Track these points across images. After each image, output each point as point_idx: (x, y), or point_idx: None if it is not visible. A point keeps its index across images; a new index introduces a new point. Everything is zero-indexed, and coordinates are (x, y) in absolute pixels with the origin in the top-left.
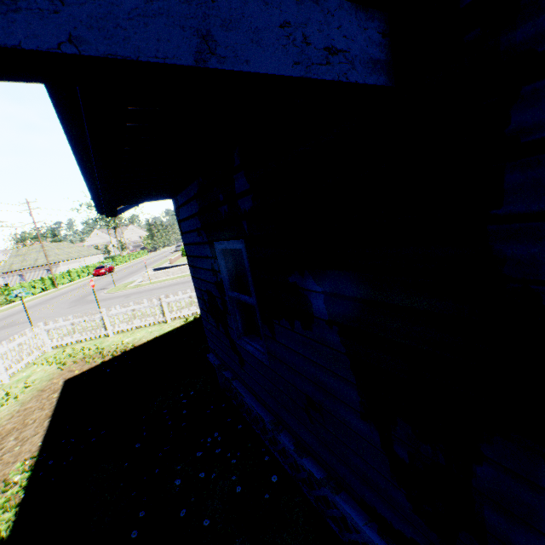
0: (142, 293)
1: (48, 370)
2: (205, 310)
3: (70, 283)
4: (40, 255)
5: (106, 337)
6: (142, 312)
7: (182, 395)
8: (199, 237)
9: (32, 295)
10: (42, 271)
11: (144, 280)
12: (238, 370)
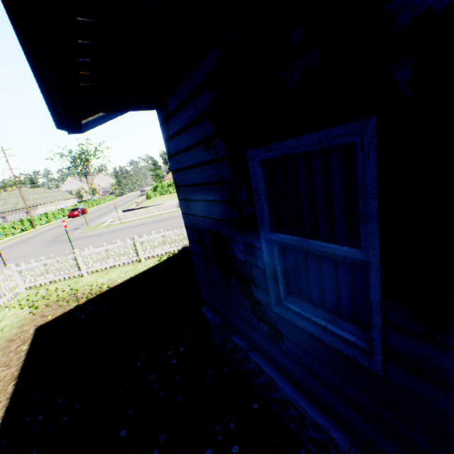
0: (113, 232)
1: (19, 315)
2: (203, 256)
3: (47, 223)
4: (19, 199)
5: (80, 277)
6: (115, 251)
7: (170, 352)
8: (207, 152)
9: (13, 234)
10: (22, 213)
11: (114, 220)
12: (263, 342)
